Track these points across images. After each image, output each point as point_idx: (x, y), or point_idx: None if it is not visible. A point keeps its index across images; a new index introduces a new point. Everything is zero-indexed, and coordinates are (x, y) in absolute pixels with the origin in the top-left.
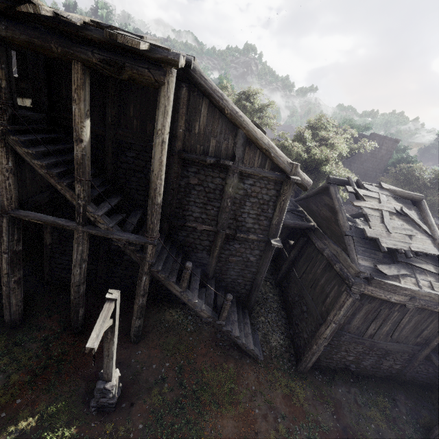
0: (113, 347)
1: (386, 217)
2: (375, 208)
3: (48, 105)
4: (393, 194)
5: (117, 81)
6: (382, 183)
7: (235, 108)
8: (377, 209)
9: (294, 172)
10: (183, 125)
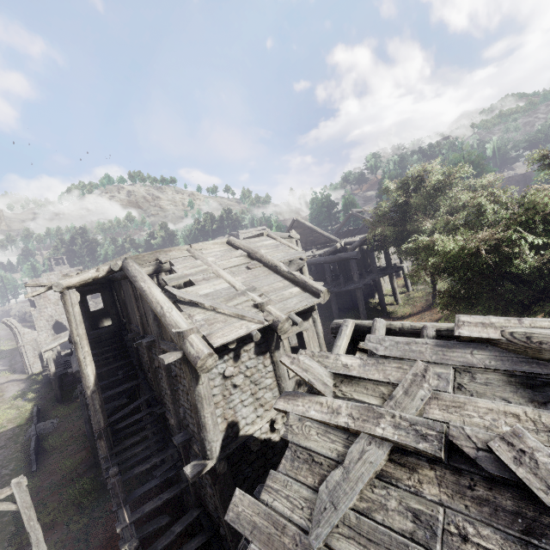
0: (31, 538)
1: (354, 465)
2: (333, 422)
3: (118, 318)
4: (526, 358)
5: (122, 292)
6: (464, 318)
7: (142, 285)
8: (344, 427)
9: (180, 344)
10: (137, 312)
